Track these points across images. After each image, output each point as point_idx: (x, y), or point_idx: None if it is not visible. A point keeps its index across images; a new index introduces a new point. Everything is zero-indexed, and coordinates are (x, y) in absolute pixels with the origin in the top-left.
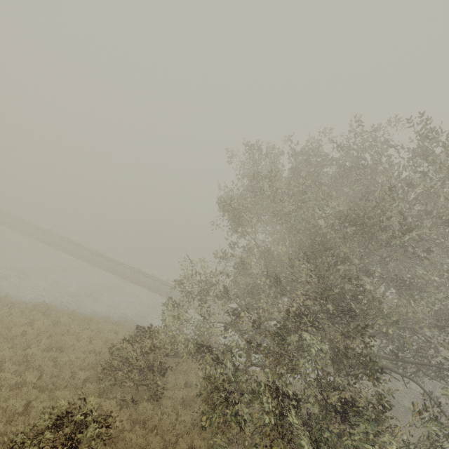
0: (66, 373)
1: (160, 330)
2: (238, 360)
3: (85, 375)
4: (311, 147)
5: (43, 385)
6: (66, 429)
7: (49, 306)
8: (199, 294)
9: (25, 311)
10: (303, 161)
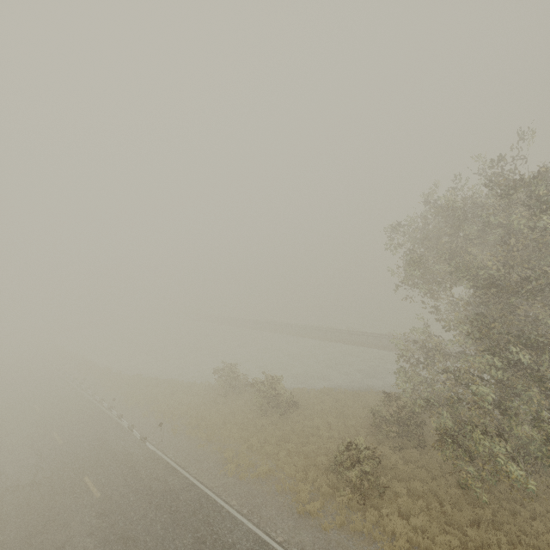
0: (353, 431)
1: (399, 395)
2: (458, 411)
3: (365, 432)
4: (448, 205)
5: (342, 438)
6: (352, 451)
7: (328, 388)
8: (428, 357)
9: (317, 395)
10: (449, 218)
